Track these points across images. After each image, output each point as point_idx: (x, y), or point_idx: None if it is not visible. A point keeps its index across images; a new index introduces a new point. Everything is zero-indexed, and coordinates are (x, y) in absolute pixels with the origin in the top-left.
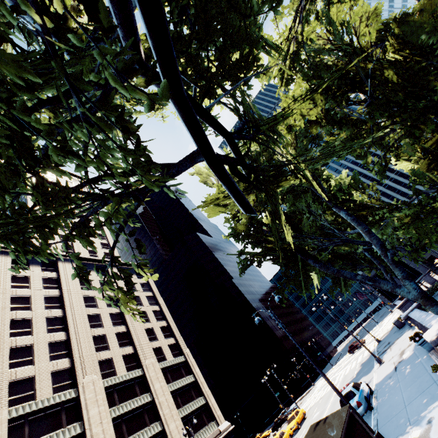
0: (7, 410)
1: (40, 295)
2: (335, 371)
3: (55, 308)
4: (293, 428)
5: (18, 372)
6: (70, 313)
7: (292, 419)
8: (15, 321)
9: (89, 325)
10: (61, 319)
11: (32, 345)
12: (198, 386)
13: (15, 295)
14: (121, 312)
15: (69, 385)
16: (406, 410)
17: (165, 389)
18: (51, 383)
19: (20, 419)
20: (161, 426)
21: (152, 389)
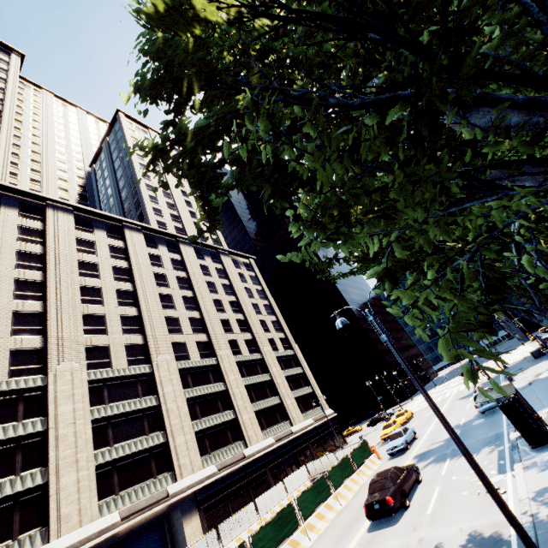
0: (176, 363)
1: (172, 275)
2: (441, 390)
3: (186, 289)
4: (402, 420)
5: (174, 337)
6: (199, 295)
7: (401, 415)
8: (160, 295)
9: (215, 308)
10: (192, 299)
11: (177, 317)
12: (306, 377)
13: (154, 272)
14: (237, 301)
15: (210, 354)
16: (541, 402)
17: (280, 373)
18: (198, 350)
19: (184, 371)
20: (280, 400)
21: (270, 371)
